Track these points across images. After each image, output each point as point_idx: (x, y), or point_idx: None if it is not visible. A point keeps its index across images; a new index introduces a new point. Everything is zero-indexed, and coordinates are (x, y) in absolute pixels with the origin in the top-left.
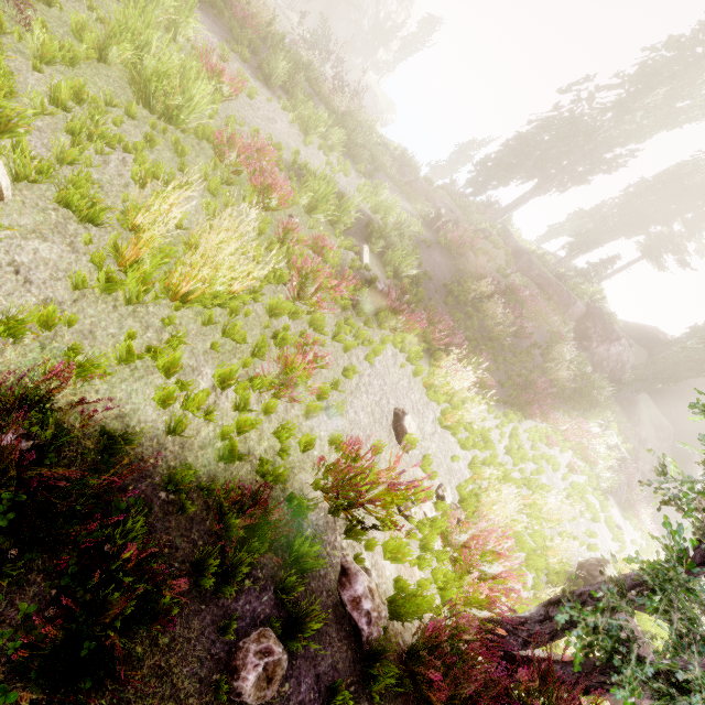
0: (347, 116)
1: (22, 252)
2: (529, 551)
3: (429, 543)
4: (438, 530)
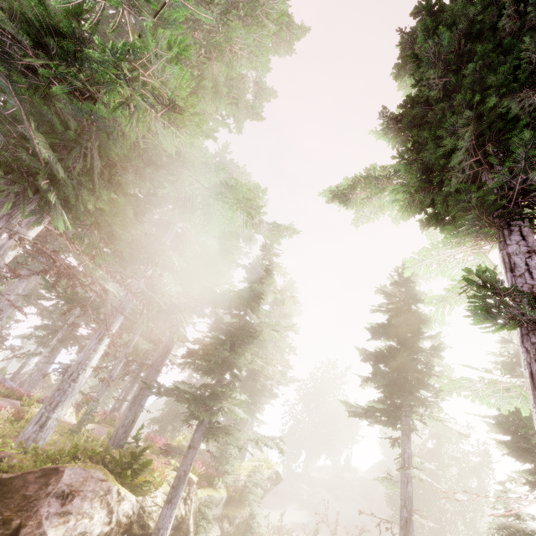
0: None
1: None
2: None
3: None
4: None
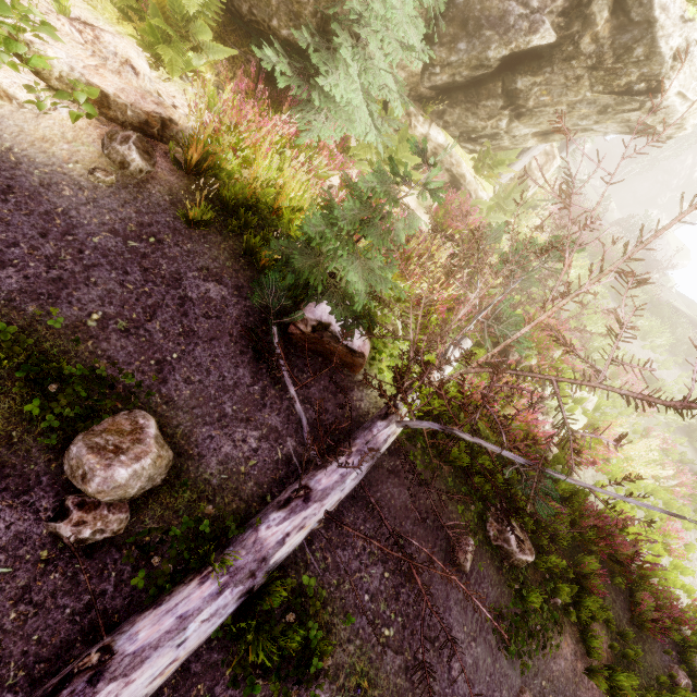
0: (664, 306)
1: None
2: None
3: None
4: None
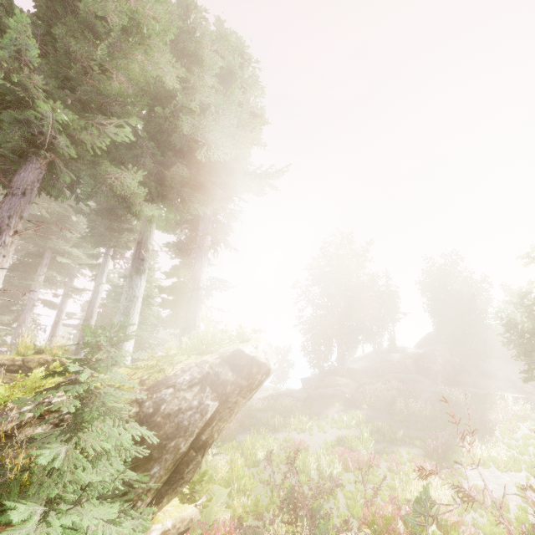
0: (274, 405)
1: None
2: None
3: None
4: None
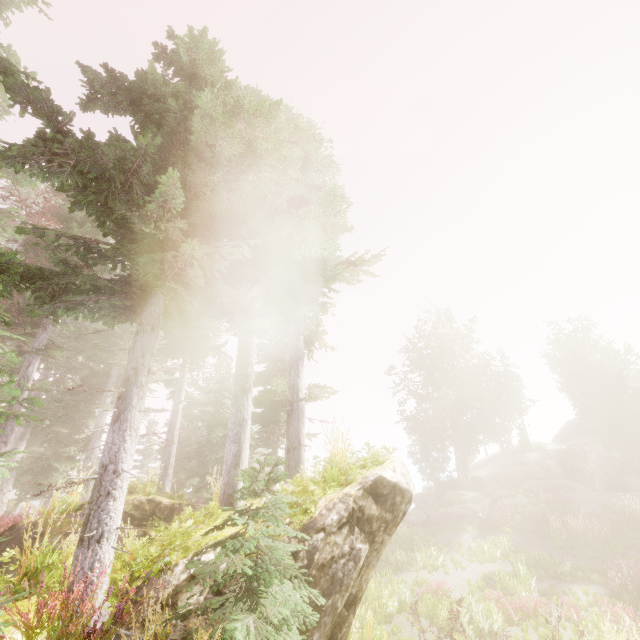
0: None
1: None
2: None
3: None
4: None
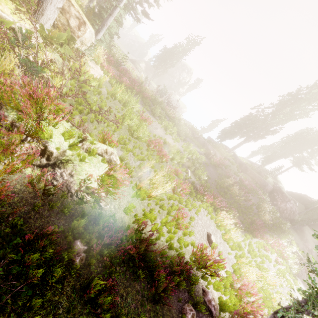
0: (175, 119)
1: (121, 188)
2: (263, 298)
3: (226, 286)
4: (229, 281)
